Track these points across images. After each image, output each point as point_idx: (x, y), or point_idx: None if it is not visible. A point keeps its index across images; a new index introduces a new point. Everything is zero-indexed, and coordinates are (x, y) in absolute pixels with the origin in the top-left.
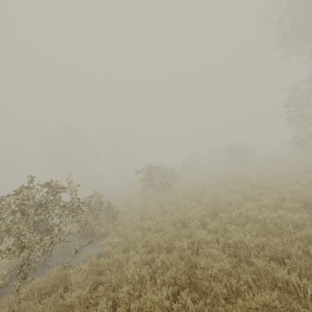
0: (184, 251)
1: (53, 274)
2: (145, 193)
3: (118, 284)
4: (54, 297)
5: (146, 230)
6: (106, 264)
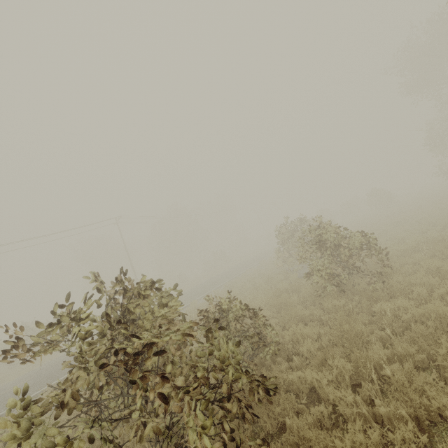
0: None
1: None
2: None
3: None
4: None
5: None
6: None
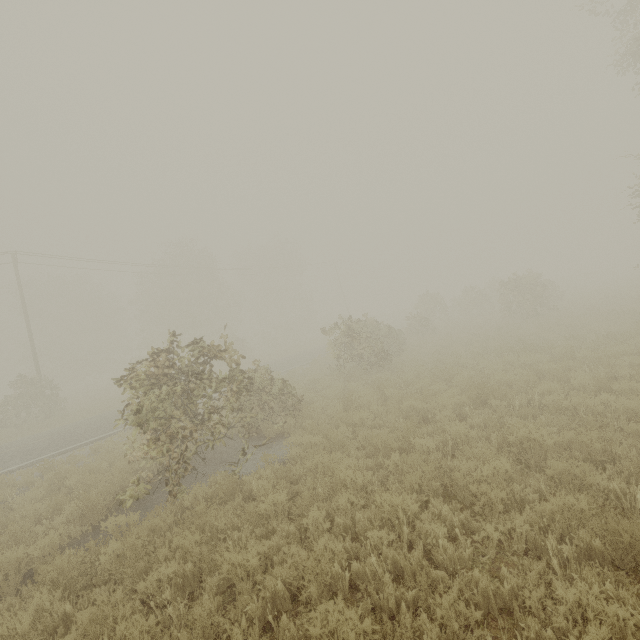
0: (429, 455)
1: (221, 481)
2: (342, 370)
3: (327, 495)
4: (233, 508)
5: (357, 425)
6: (300, 472)
